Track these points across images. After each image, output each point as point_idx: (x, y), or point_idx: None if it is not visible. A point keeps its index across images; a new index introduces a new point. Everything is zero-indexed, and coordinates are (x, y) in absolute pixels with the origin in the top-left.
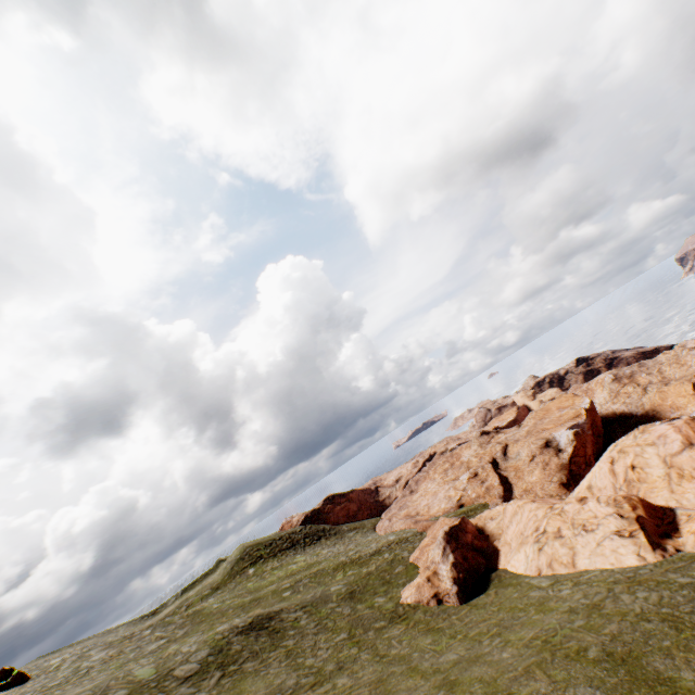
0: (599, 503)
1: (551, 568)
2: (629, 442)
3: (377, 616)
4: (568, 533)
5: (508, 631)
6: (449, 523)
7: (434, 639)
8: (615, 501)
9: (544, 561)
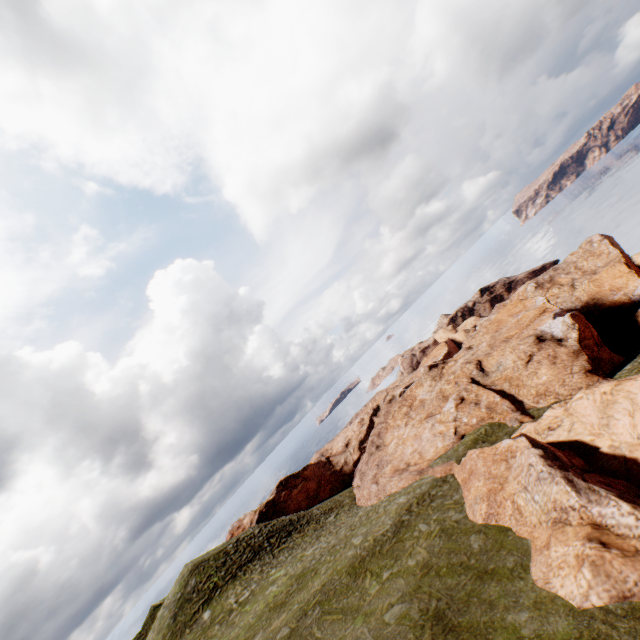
0: None
1: None
2: None
3: None
4: None
5: None
6: (499, 452)
7: None
8: None
9: None
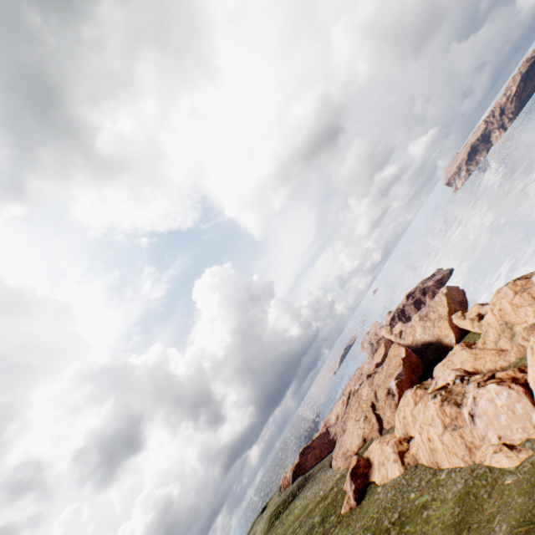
0: (389, 447)
1: (383, 480)
2: (401, 403)
3: (332, 527)
4: (385, 462)
5: (362, 518)
6: (354, 462)
7: (347, 529)
8: (392, 445)
9: (381, 478)
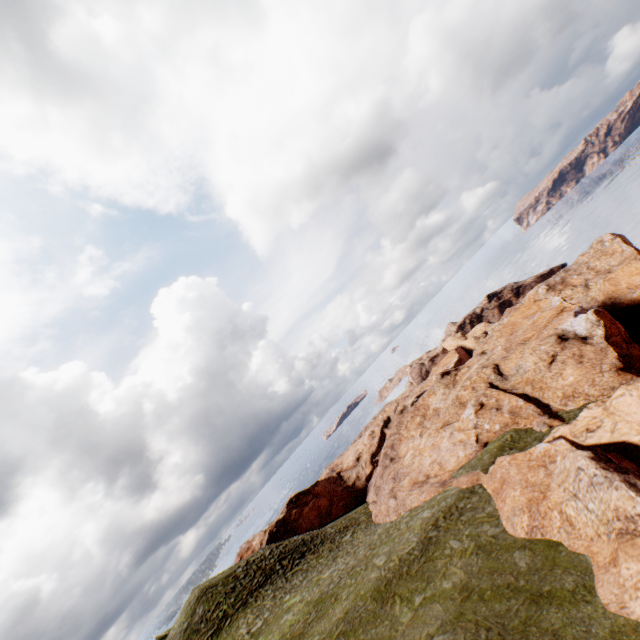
0: None
1: None
2: None
3: None
4: None
5: None
6: (535, 458)
7: None
8: None
9: None
